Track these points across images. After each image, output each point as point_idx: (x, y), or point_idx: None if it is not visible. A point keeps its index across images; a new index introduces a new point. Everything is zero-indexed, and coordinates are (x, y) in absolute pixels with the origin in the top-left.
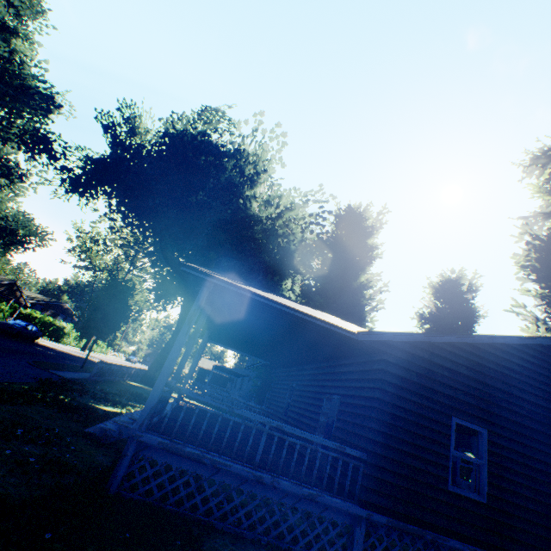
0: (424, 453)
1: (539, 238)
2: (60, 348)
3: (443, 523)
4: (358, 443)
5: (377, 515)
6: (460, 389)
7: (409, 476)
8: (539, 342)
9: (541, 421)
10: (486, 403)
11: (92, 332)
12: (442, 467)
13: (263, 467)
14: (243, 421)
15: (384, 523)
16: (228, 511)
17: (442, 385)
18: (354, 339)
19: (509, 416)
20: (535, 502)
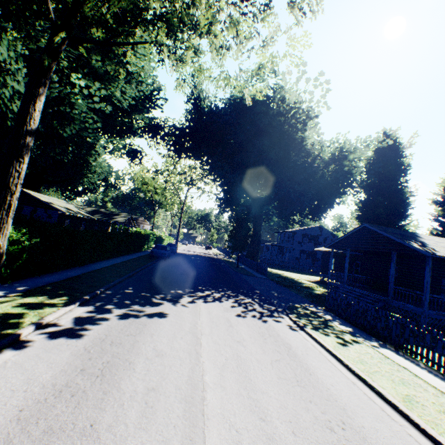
0: None
1: None
2: (179, 251)
3: None
4: None
5: None
6: None
7: None
8: None
9: None
10: None
11: (239, 248)
12: None
13: None
14: None
15: None
16: None
17: None
18: None
19: None
20: None
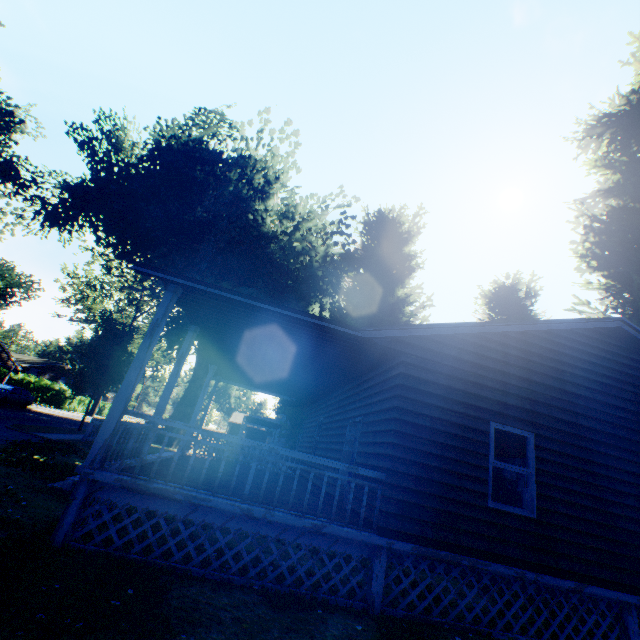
0: (456, 466)
1: (597, 218)
2: (60, 413)
3: (484, 546)
4: (378, 464)
5: (400, 542)
6: (499, 389)
7: (439, 495)
8: (591, 325)
9: (599, 419)
10: (532, 403)
11: (87, 387)
12: (479, 482)
13: (263, 503)
14: (226, 447)
15: (410, 553)
16: (212, 555)
17: (477, 386)
18: (360, 338)
19: (560, 416)
20: (596, 512)
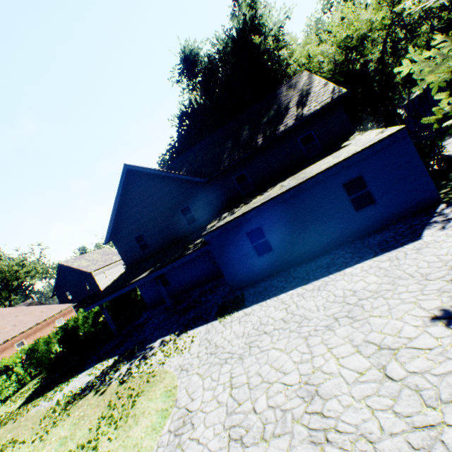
0: None
1: None
2: None
3: None
4: None
5: None
6: None
7: None
8: None
9: None
10: None
11: None
12: None
13: None
14: None
15: None
16: None
17: None
18: None
19: None
20: None
